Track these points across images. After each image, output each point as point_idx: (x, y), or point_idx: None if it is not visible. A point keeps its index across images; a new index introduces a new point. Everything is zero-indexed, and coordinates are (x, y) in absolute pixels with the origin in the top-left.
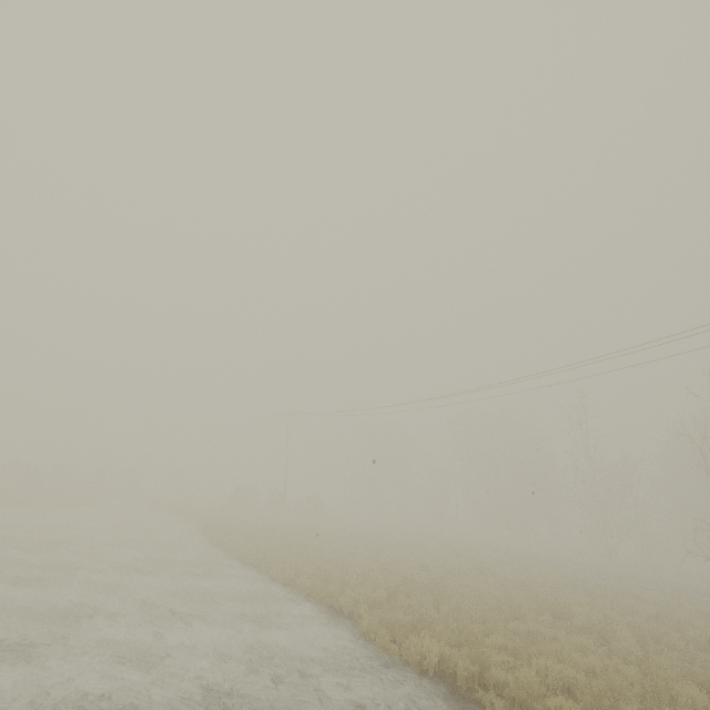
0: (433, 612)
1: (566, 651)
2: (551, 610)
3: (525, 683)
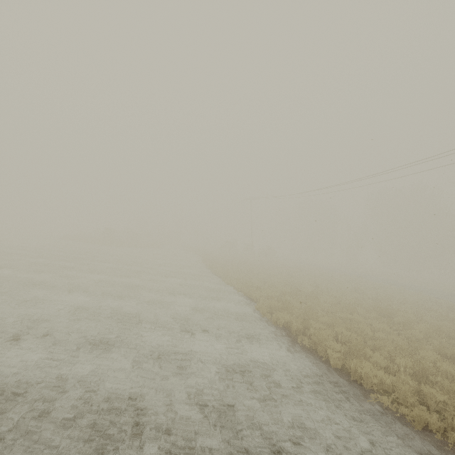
0: (298, 304)
1: (361, 328)
2: (380, 312)
3: (320, 335)
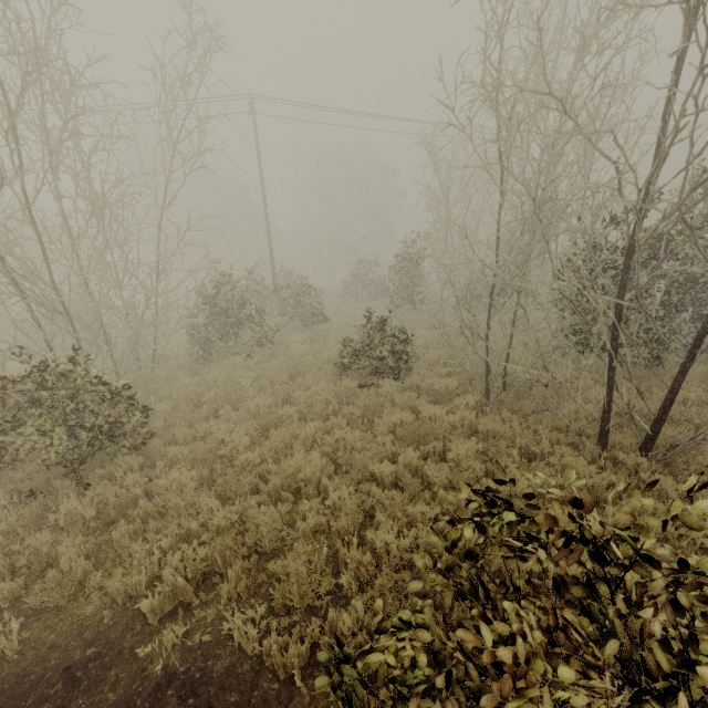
0: None
1: None
2: None
3: None
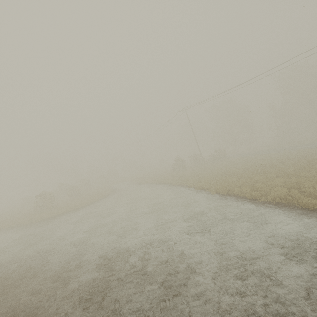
0: None
1: None
2: None
3: None
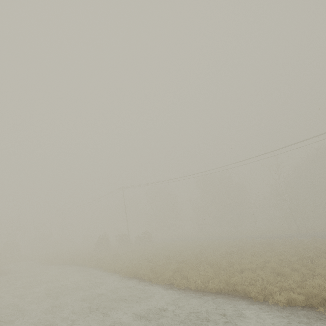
0: None
1: None
2: None
3: None
